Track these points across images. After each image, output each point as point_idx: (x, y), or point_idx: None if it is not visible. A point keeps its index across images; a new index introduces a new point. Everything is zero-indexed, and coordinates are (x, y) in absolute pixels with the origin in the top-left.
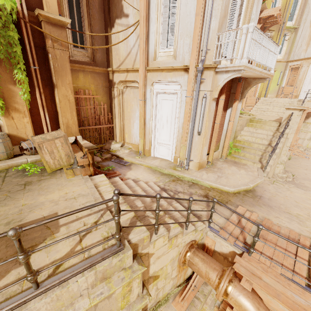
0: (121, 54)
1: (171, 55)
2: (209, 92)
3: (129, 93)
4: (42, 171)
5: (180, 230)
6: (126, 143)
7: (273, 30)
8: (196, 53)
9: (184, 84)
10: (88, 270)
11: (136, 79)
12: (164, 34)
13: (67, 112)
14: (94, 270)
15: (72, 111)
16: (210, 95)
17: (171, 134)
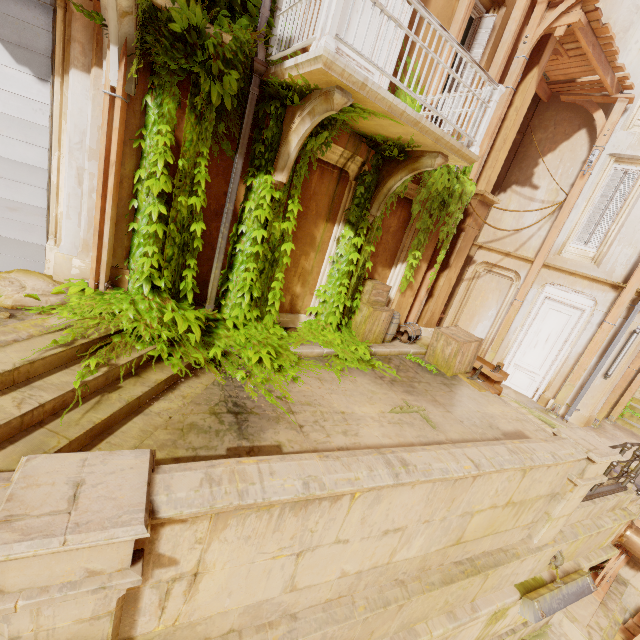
0: (502, 228)
1: (589, 256)
2: None
3: (489, 281)
4: (438, 371)
5: (636, 496)
6: None
7: None
8: None
9: (604, 303)
10: (613, 494)
11: (517, 270)
12: (587, 227)
13: (441, 297)
14: (619, 497)
15: (445, 297)
16: None
17: (548, 360)
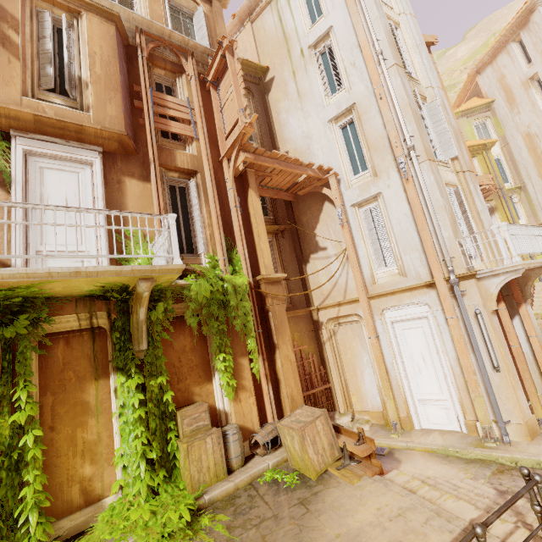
0: (324, 287)
1: (395, 273)
2: (481, 304)
3: (344, 331)
4: (301, 478)
5: None
6: (357, 412)
7: (491, 200)
8: (438, 265)
9: (434, 302)
10: None
11: (354, 312)
12: (377, 254)
13: (290, 377)
14: None
15: (295, 374)
16: (485, 309)
17: (440, 380)
